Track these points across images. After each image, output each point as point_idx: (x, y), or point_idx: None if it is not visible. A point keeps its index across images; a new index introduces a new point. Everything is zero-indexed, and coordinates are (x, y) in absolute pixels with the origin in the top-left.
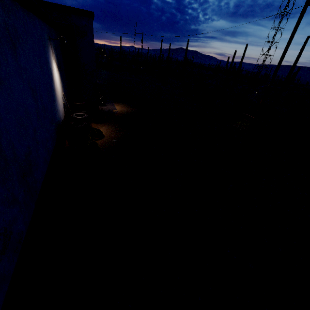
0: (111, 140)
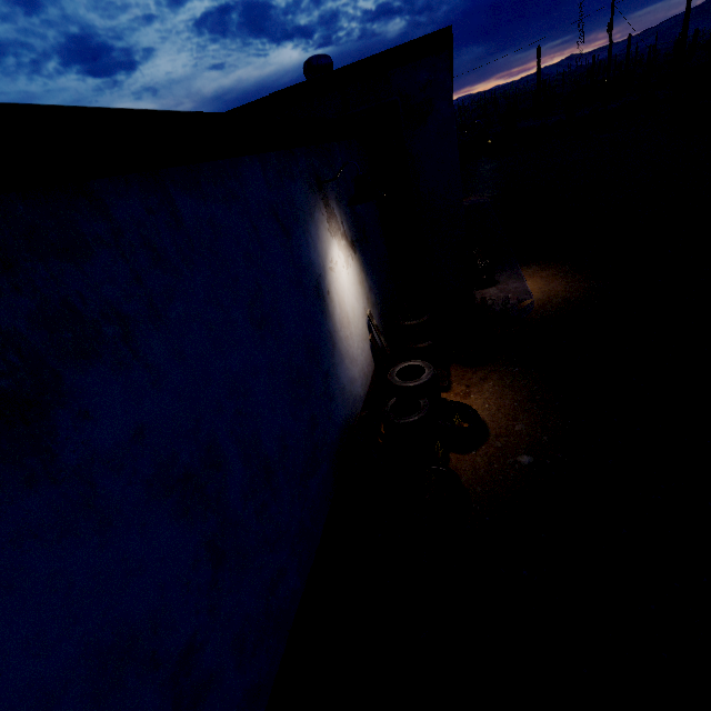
0: (511, 460)
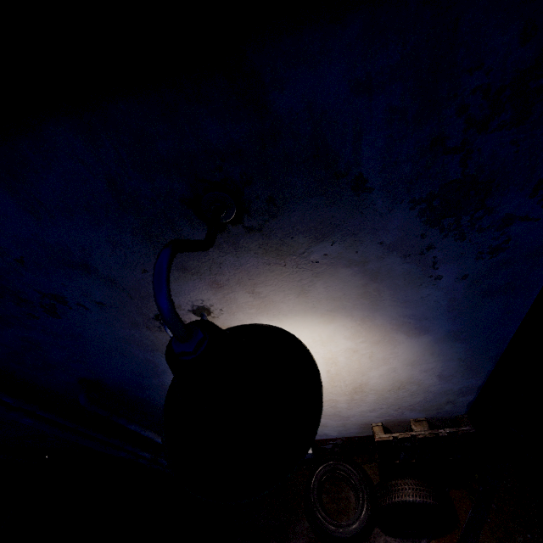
0: None
